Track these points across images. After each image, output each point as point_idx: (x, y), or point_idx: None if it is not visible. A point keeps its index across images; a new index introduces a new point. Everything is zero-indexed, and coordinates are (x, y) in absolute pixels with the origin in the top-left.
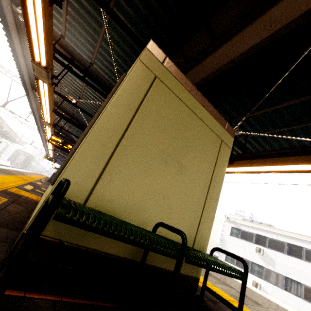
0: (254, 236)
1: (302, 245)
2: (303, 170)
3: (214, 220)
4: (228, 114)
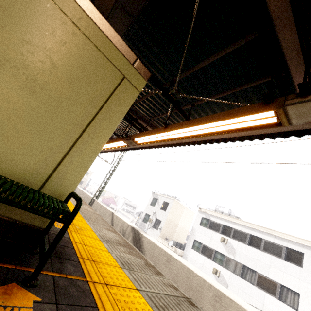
0: (221, 226)
1: (262, 236)
2: (226, 130)
3: (188, 210)
4: (169, 72)
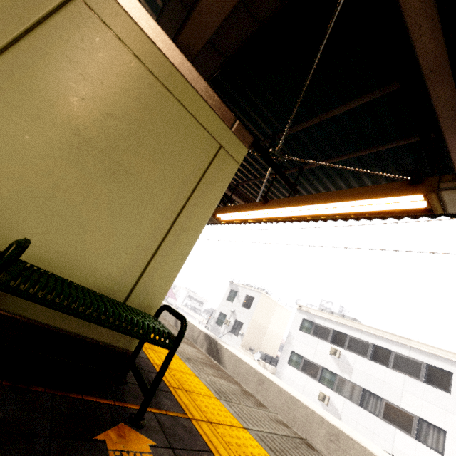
0: (331, 333)
1: (391, 348)
2: (354, 213)
3: (282, 308)
4: (270, 126)
